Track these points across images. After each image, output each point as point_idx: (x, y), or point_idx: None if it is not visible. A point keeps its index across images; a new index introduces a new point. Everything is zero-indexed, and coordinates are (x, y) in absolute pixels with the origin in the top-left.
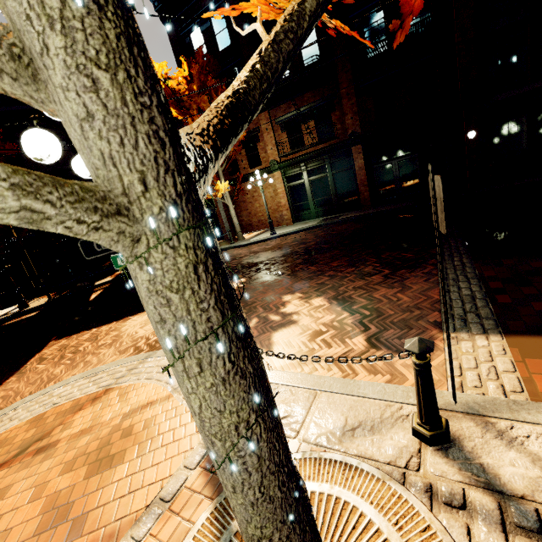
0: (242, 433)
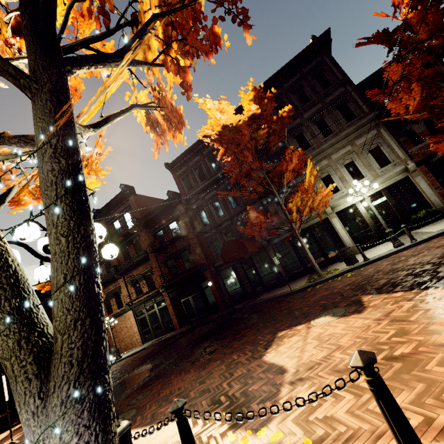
0: None
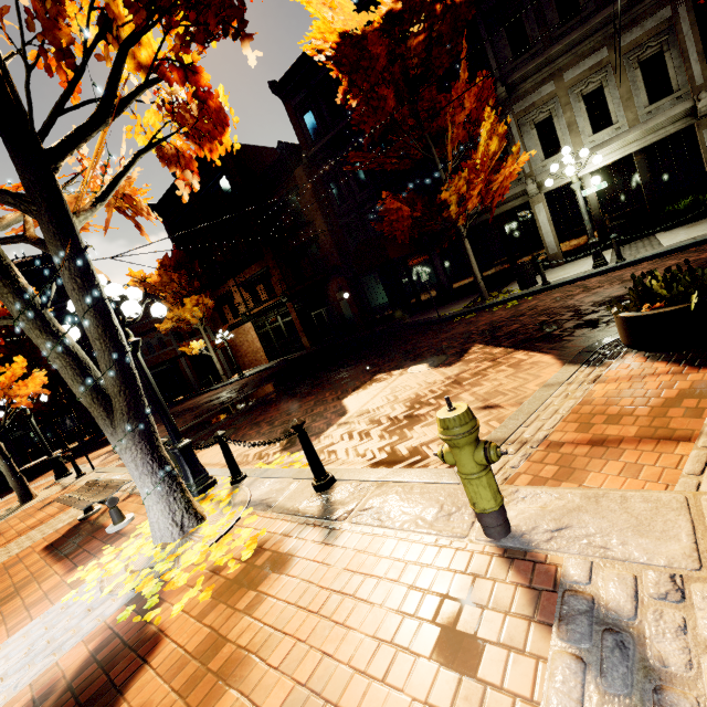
0: (2, 465)
